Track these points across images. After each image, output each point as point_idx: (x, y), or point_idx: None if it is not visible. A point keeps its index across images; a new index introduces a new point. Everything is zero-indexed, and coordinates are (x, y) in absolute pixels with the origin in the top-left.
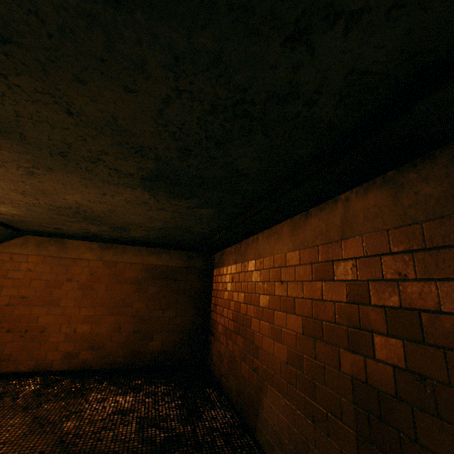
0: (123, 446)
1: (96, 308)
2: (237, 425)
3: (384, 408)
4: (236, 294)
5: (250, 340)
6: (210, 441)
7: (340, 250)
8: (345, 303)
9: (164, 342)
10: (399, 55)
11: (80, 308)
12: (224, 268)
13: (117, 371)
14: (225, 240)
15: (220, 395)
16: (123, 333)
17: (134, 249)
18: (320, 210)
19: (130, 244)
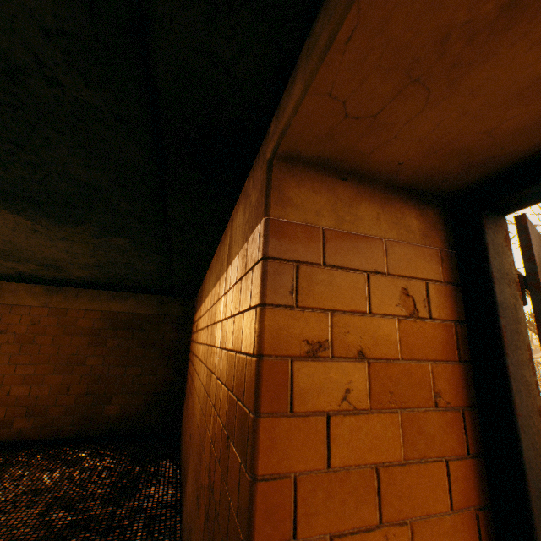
0: (9, 533)
1: (38, 366)
2: (175, 504)
3: (215, 477)
4: (195, 345)
5: (193, 400)
6: (126, 525)
7: (225, 282)
8: (219, 349)
9: (125, 406)
10: (76, 6)
11: (17, 365)
12: (196, 315)
13: (62, 442)
14: (183, 279)
15: (175, 469)
16: (72, 395)
17: (91, 293)
18: (225, 235)
19: (84, 287)
